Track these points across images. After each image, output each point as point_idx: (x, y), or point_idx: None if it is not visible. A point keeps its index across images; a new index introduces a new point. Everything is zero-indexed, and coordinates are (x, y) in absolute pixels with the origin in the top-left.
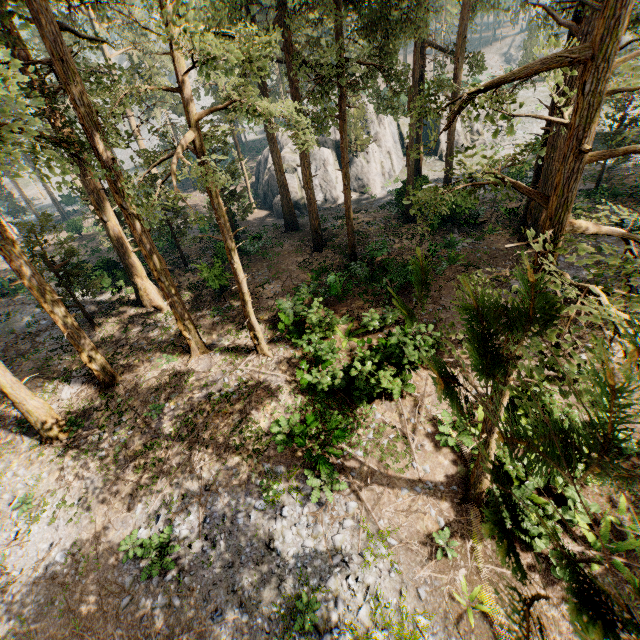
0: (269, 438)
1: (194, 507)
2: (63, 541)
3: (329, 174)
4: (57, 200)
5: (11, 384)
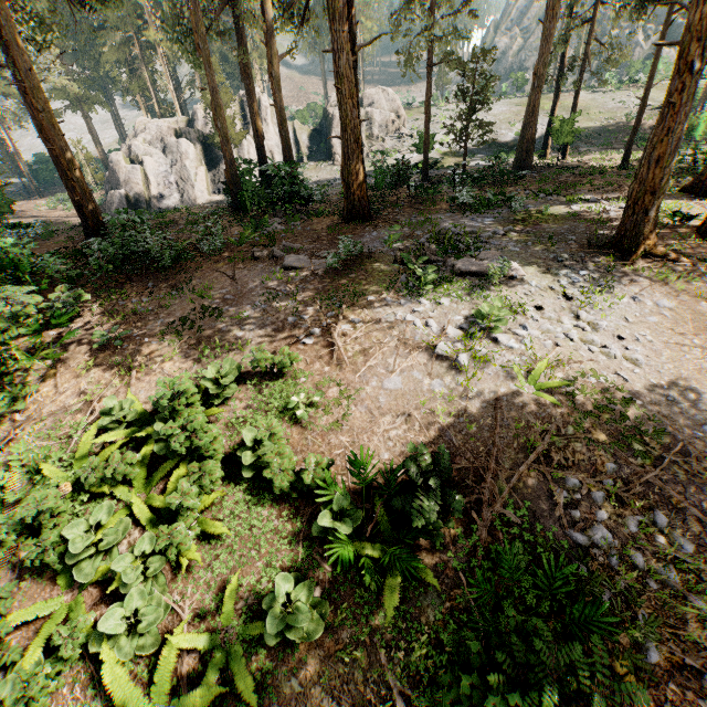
0: None
1: None
2: None
3: (187, 170)
4: None
5: None
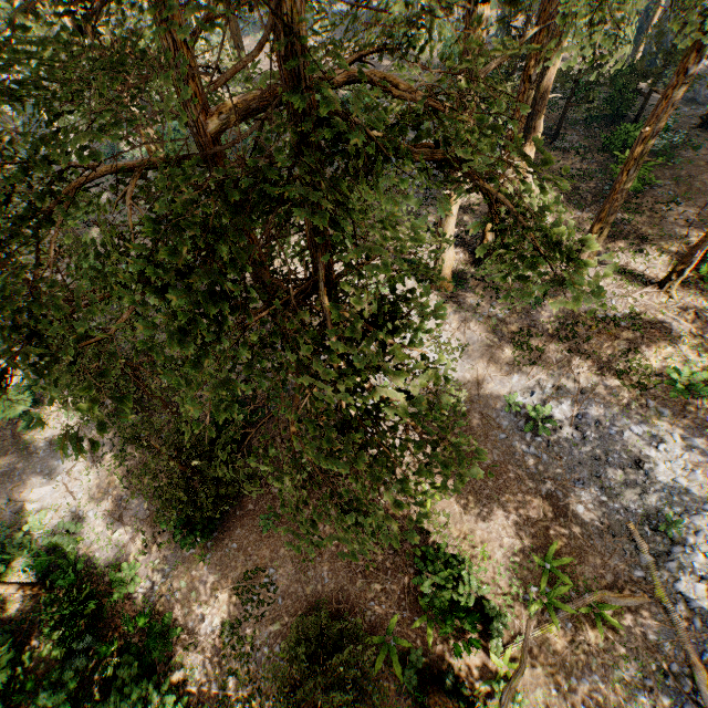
0: (659, 380)
1: (567, 401)
2: (449, 371)
3: None
4: None
5: (451, 231)
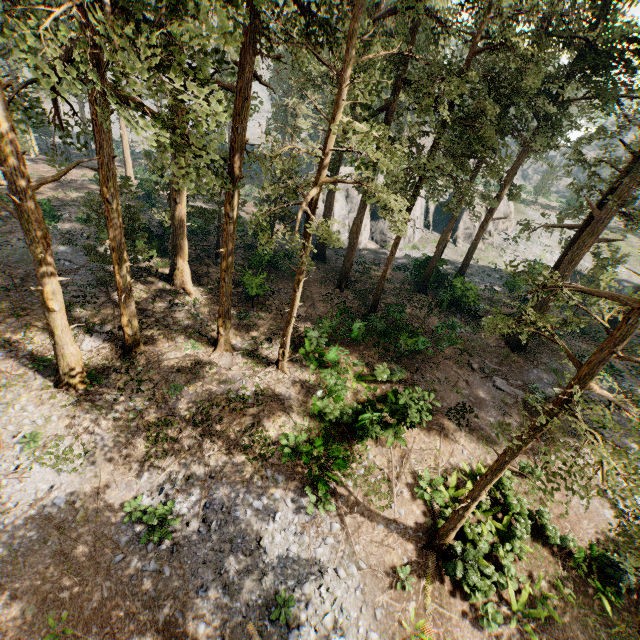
0: (276, 447)
1: (197, 490)
2: (64, 487)
3: None
4: (89, 136)
5: (62, 327)
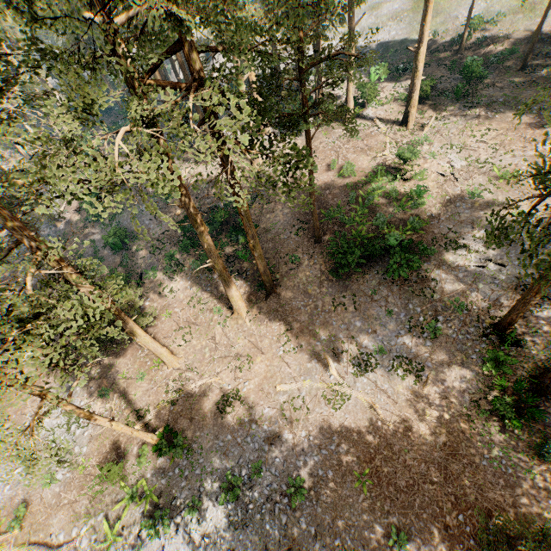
0: None
1: None
2: None
3: None
4: None
5: None
